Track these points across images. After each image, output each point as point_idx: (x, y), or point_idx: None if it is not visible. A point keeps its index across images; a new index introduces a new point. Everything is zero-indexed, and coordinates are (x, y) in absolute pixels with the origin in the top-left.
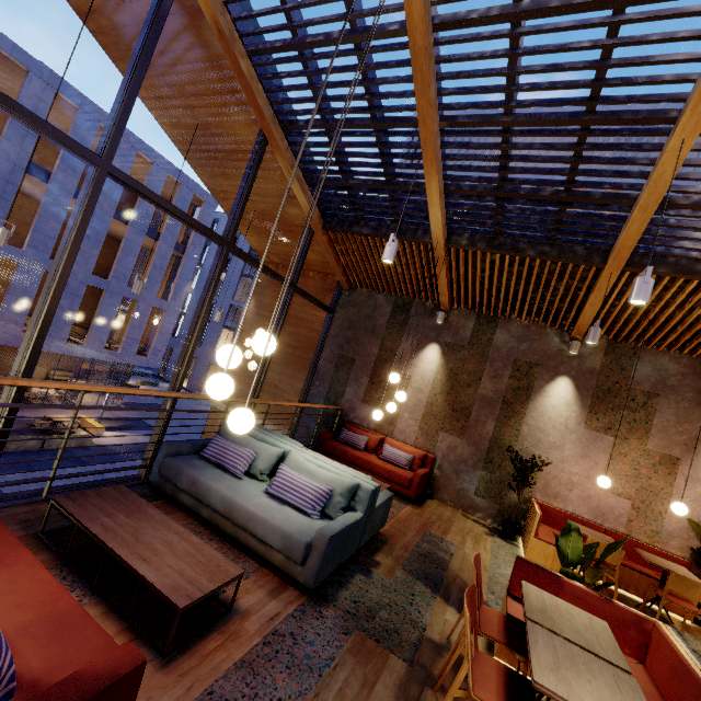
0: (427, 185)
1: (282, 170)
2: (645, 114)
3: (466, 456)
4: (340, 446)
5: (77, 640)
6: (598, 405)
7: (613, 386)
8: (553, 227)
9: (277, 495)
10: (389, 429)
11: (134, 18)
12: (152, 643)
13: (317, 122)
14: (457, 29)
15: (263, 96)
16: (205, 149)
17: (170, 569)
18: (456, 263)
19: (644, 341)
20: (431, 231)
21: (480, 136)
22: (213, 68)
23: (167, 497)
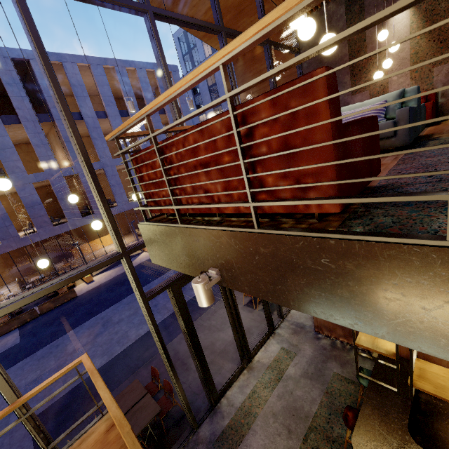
0: None
1: None
2: None
3: None
4: None
5: None
6: None
7: None
8: None
9: None
10: None
11: None
12: None
13: None
14: None
15: None
16: None
17: None
18: None
19: None
20: None
21: None
22: None
23: None
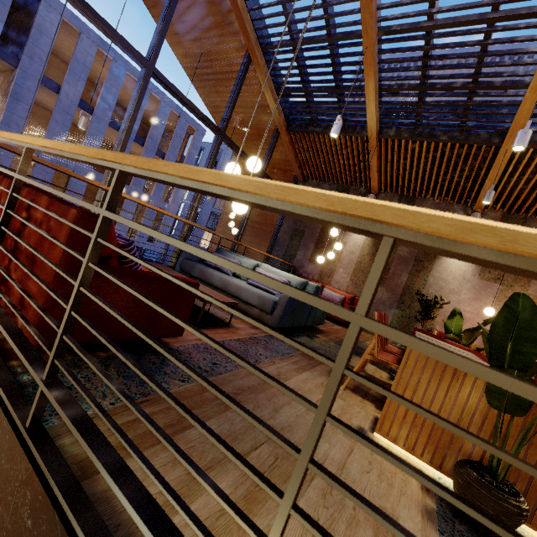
0: (366, 85)
1: (259, 84)
2: None
3: (384, 299)
4: None
5: None
6: None
7: None
8: (462, 115)
9: (254, 284)
10: (328, 280)
11: None
12: (189, 321)
13: (287, 41)
14: None
15: (250, 24)
16: (205, 72)
17: None
18: (385, 153)
19: (533, 212)
20: (367, 127)
21: (408, 40)
22: (216, 6)
23: None
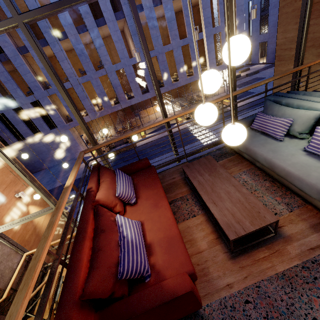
0: None
1: None
2: None
3: None
4: None
5: (174, 254)
6: None
7: None
8: None
9: (315, 153)
10: None
11: None
12: (226, 243)
13: None
14: None
15: None
16: None
17: (227, 211)
18: None
19: None
20: None
21: None
22: None
23: (238, 153)
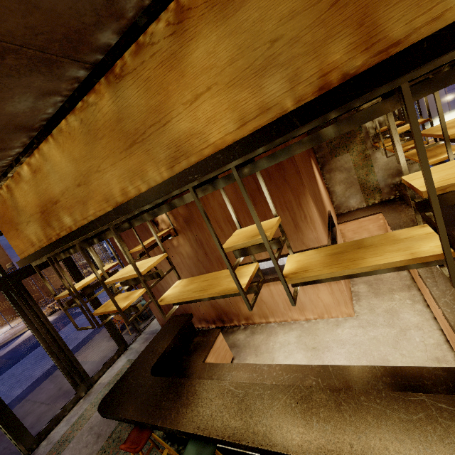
0: None
1: None
2: None
3: None
4: None
5: None
6: None
7: None
8: None
9: None
10: None
11: None
12: None
13: None
14: None
15: None
16: None
17: None
18: None
19: None
20: None
21: None
22: None
23: None
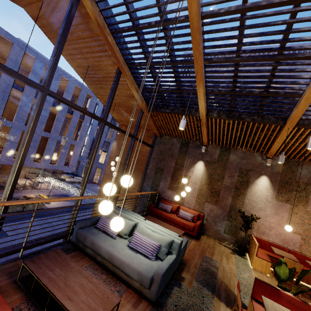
0: (198, 90)
1: (128, 85)
2: (309, 54)
3: (218, 214)
4: (159, 211)
5: None
6: (282, 189)
7: (289, 180)
8: (259, 107)
9: (133, 248)
10: (181, 202)
11: (58, 19)
12: None
13: (144, 63)
14: (213, 17)
15: (119, 52)
16: (92, 76)
17: (83, 303)
18: (210, 124)
19: (302, 158)
20: (198, 110)
21: (224, 67)
22: (95, 40)
23: (80, 249)
